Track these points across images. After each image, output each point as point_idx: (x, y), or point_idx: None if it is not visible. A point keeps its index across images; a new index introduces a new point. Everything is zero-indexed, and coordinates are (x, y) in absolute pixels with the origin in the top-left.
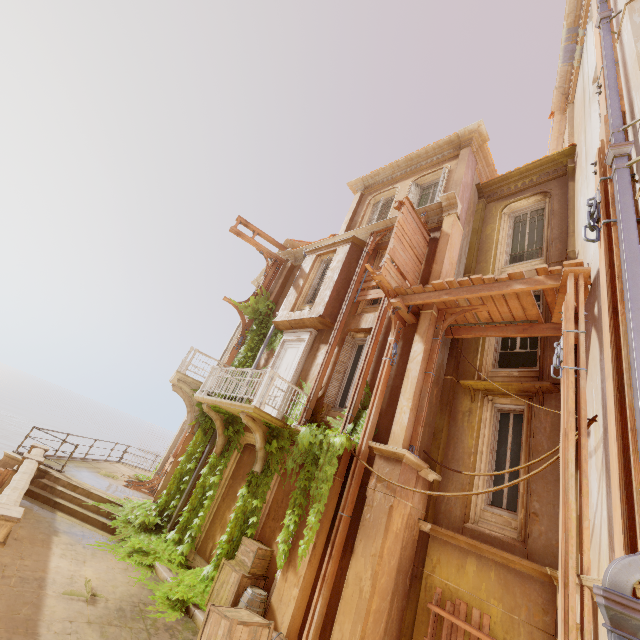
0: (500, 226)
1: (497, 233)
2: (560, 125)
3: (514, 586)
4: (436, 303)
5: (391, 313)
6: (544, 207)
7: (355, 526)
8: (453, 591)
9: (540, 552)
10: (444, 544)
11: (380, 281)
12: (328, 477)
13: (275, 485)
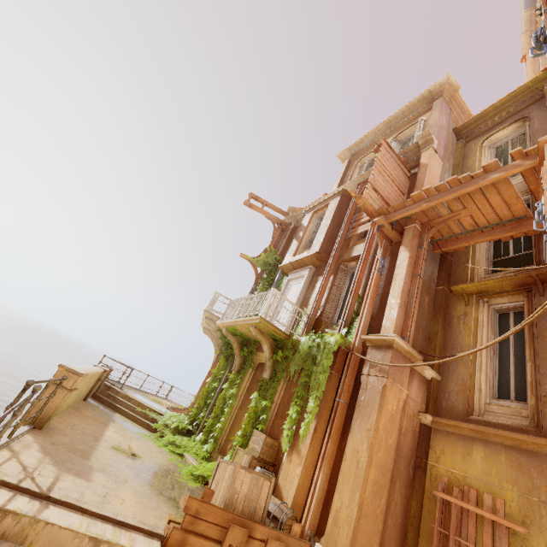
0: (481, 157)
1: (478, 163)
2: (534, 66)
3: (529, 467)
4: (418, 217)
5: (376, 231)
6: (525, 132)
7: (352, 412)
8: (460, 479)
9: None
10: (447, 435)
11: (363, 204)
12: (325, 369)
13: (282, 390)
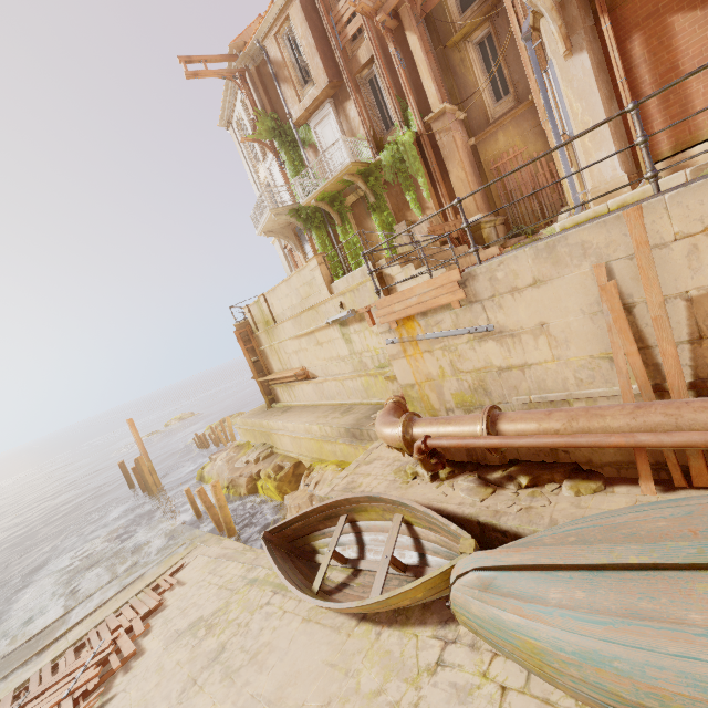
0: None
1: None
2: None
3: (521, 123)
4: None
5: (382, 30)
6: None
7: (442, 167)
8: (498, 154)
9: (526, 98)
10: (484, 141)
11: (362, 9)
12: (415, 157)
13: (387, 200)
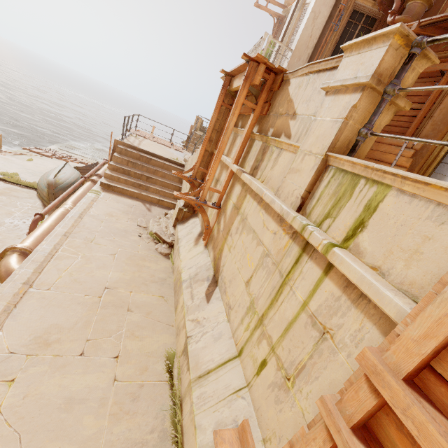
0: None
1: None
2: None
3: None
4: None
5: None
6: None
7: None
8: None
9: None
10: None
11: None
12: None
13: None
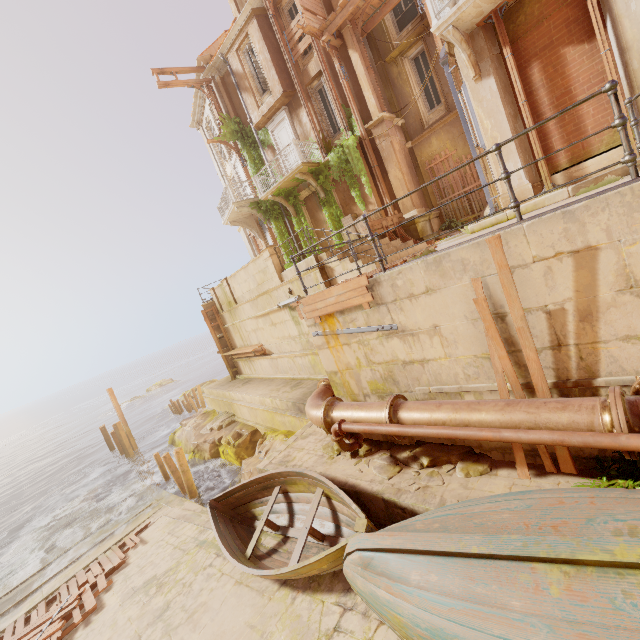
0: None
1: None
2: None
3: (450, 129)
4: (346, 18)
5: (328, 48)
6: None
7: (382, 167)
8: (432, 156)
9: (455, 108)
10: (420, 144)
11: (309, 31)
12: (358, 159)
13: (336, 195)
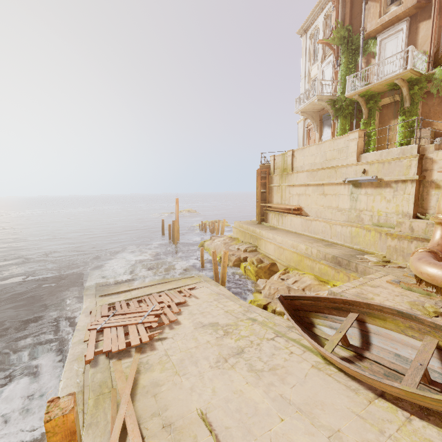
0: None
1: None
2: None
3: None
4: None
5: None
6: None
7: None
8: None
9: None
10: None
11: None
12: None
13: (420, 108)
